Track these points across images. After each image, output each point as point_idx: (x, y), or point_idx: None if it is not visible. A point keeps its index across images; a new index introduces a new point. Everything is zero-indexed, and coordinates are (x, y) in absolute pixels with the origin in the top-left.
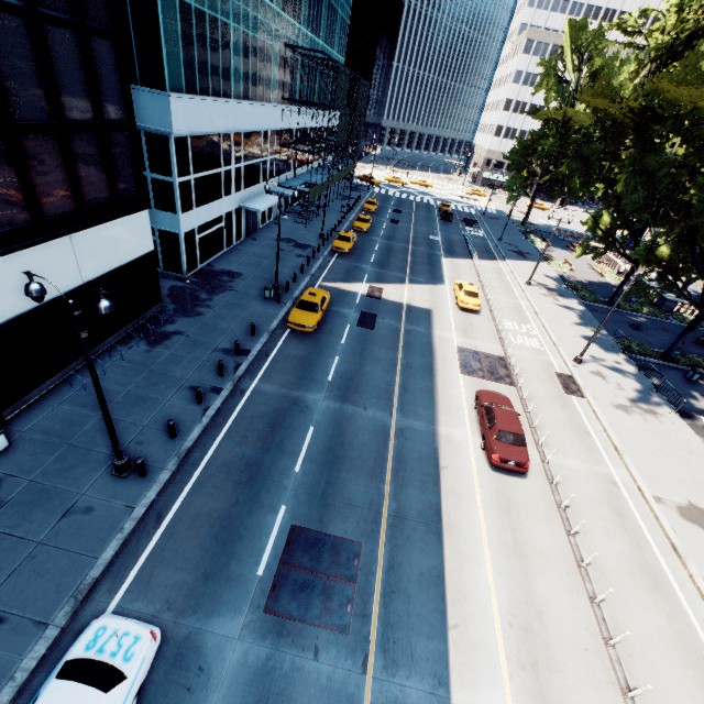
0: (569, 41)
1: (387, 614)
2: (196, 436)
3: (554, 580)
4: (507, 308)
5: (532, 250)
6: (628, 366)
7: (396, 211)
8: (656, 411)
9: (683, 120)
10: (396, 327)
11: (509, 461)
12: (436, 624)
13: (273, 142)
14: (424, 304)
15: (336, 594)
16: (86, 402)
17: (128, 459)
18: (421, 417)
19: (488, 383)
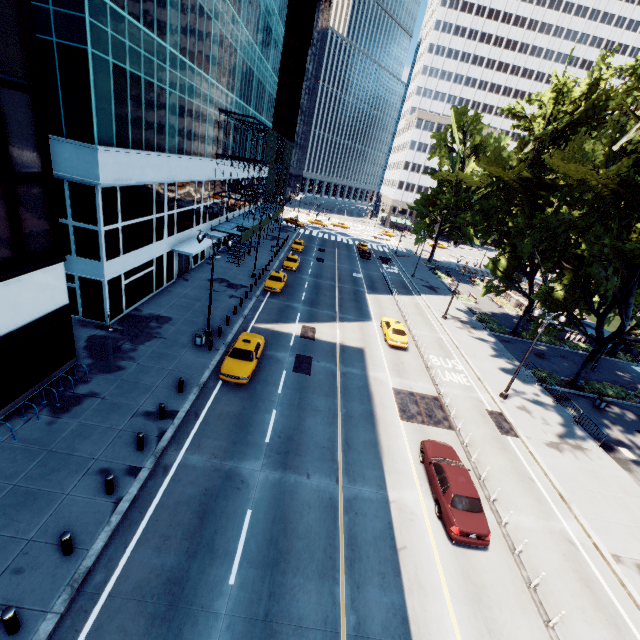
0: (454, 122)
1: None
2: (100, 546)
3: None
4: (431, 343)
5: (441, 284)
6: (546, 398)
7: (321, 250)
8: (582, 446)
9: (574, 190)
10: (332, 370)
11: (471, 534)
12: None
13: (207, 191)
14: (355, 342)
15: None
16: None
17: None
18: (369, 480)
19: (429, 428)
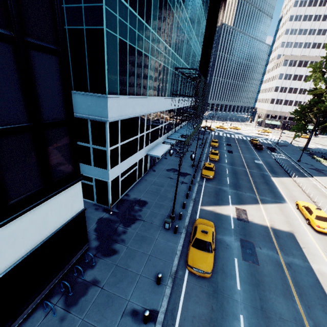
0: None
1: None
2: None
3: None
4: None
5: (324, 167)
6: None
7: (228, 145)
8: None
9: None
10: (276, 259)
11: None
12: None
13: (166, 116)
14: (283, 226)
15: None
16: None
17: None
18: None
19: None
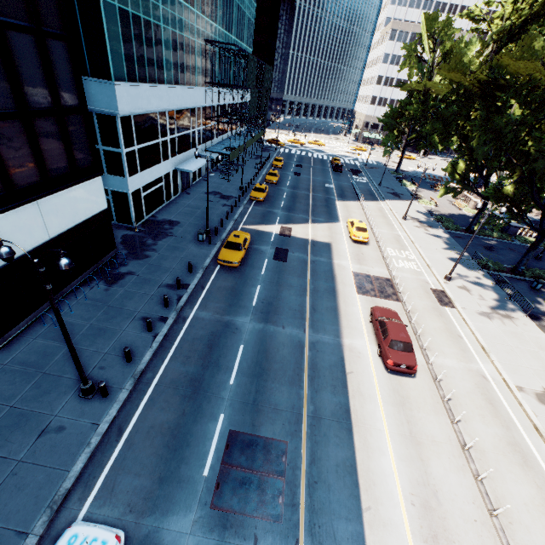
0: (425, 29)
1: (312, 502)
2: (148, 359)
3: (445, 462)
4: (389, 239)
5: (405, 191)
6: (486, 280)
7: (298, 166)
8: (511, 316)
9: (522, 88)
10: (304, 258)
11: (401, 365)
12: (352, 508)
13: (199, 116)
14: (324, 239)
15: (269, 488)
16: (56, 335)
17: (92, 383)
18: (329, 332)
19: (379, 300)
